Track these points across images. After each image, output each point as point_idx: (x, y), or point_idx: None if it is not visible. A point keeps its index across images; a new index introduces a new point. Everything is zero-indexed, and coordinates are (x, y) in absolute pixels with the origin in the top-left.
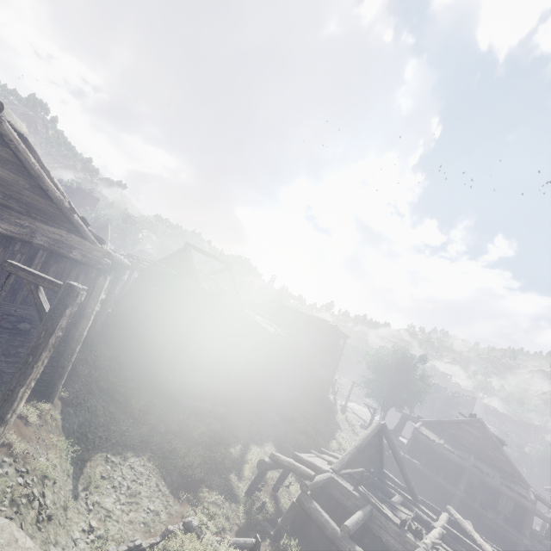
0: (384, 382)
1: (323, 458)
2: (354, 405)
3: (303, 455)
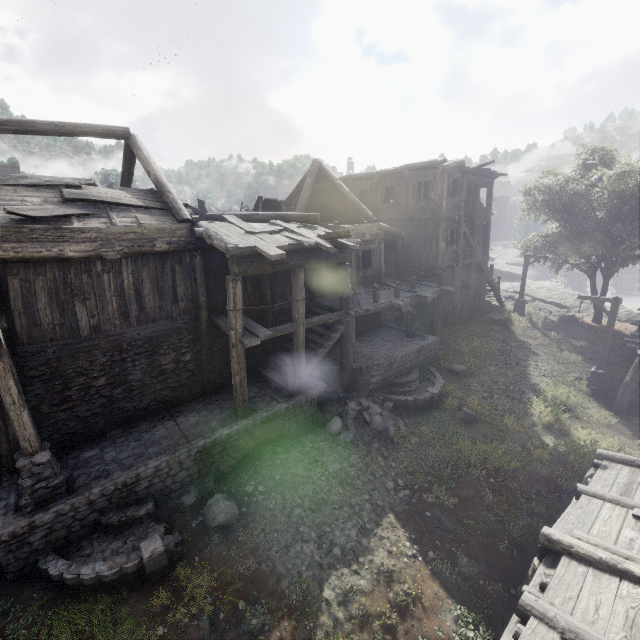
0: (593, 230)
1: None
2: (528, 285)
3: None
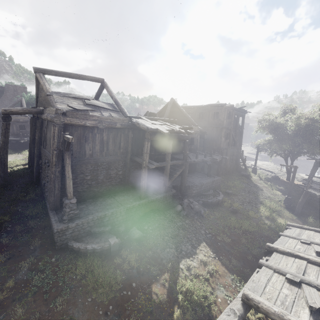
0: (287, 139)
1: (285, 277)
2: (257, 163)
3: (259, 298)
